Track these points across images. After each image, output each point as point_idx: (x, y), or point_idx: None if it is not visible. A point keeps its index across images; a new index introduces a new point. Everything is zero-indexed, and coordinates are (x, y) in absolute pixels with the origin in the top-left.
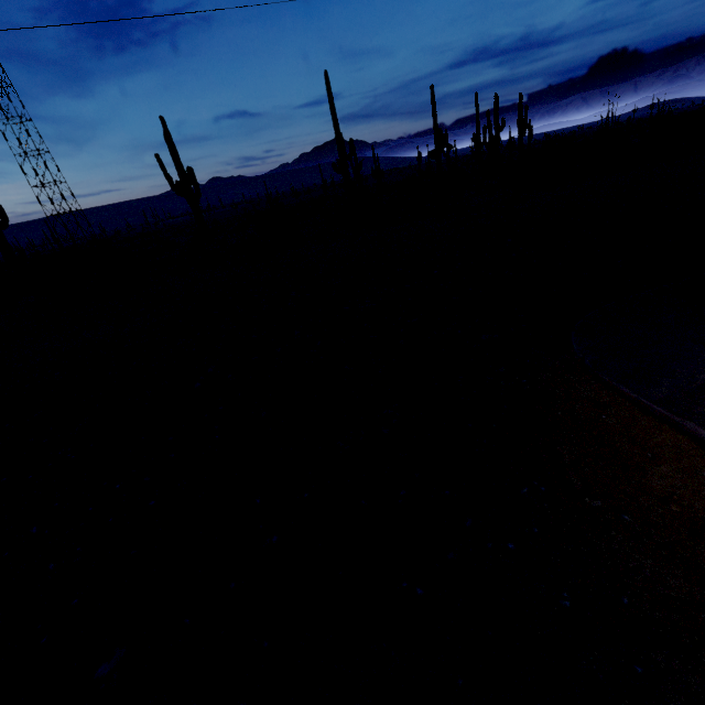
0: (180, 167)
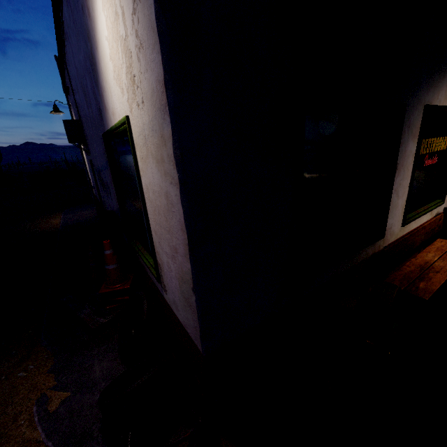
0: None
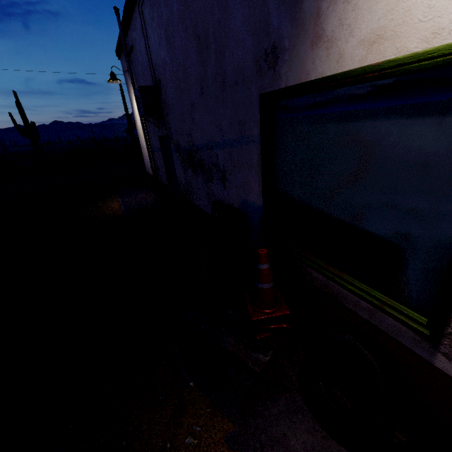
0: (26, 122)
